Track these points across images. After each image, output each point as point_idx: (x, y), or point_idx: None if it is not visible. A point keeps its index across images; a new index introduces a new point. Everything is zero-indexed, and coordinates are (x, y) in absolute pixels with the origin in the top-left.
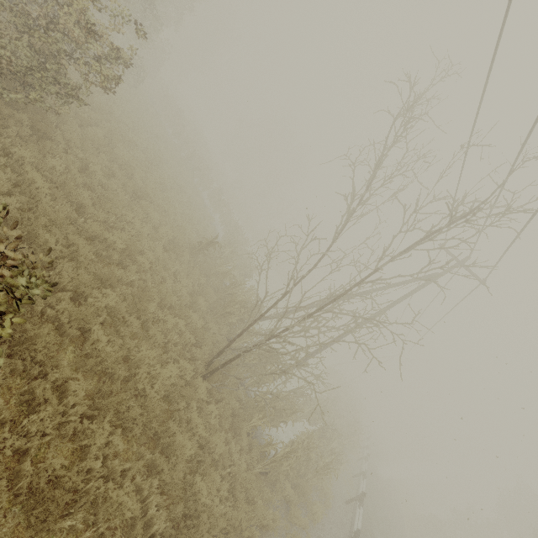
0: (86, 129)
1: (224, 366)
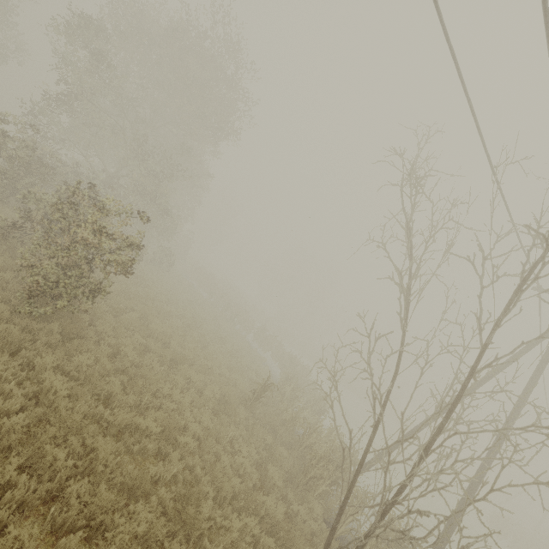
0: (120, 317)
1: None
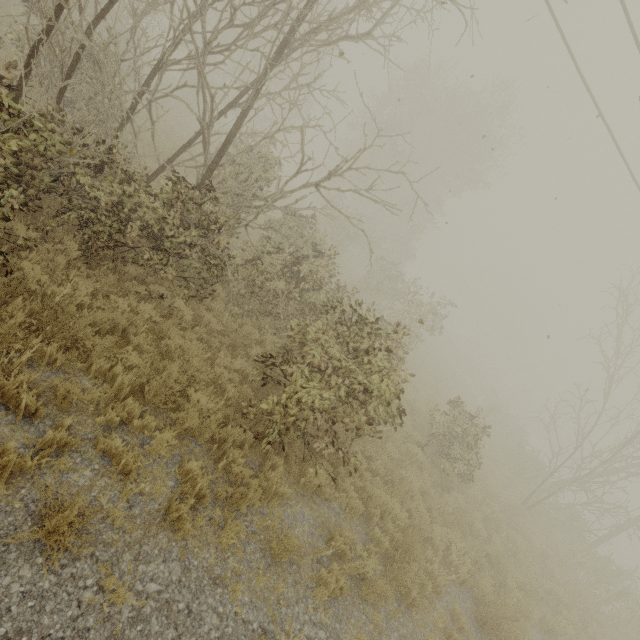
0: None
1: (538, 504)
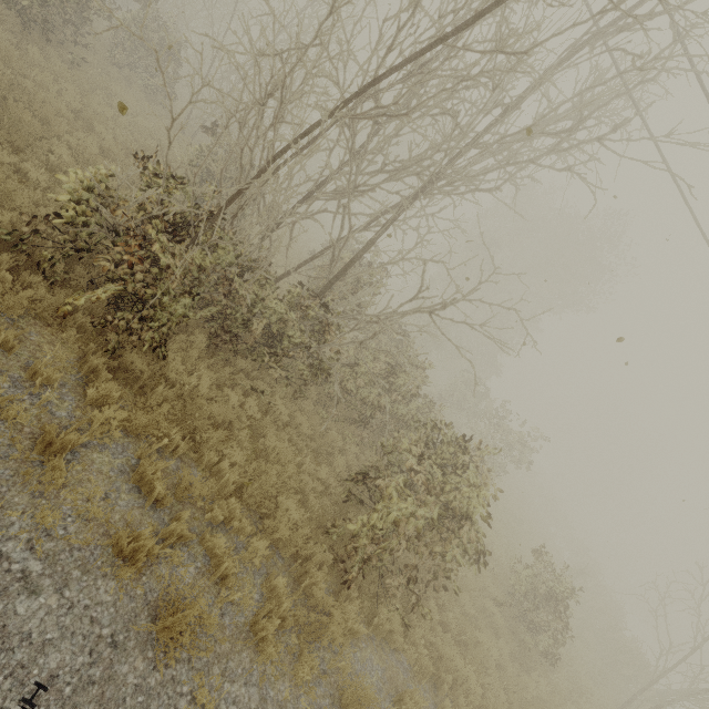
0: None
1: None
